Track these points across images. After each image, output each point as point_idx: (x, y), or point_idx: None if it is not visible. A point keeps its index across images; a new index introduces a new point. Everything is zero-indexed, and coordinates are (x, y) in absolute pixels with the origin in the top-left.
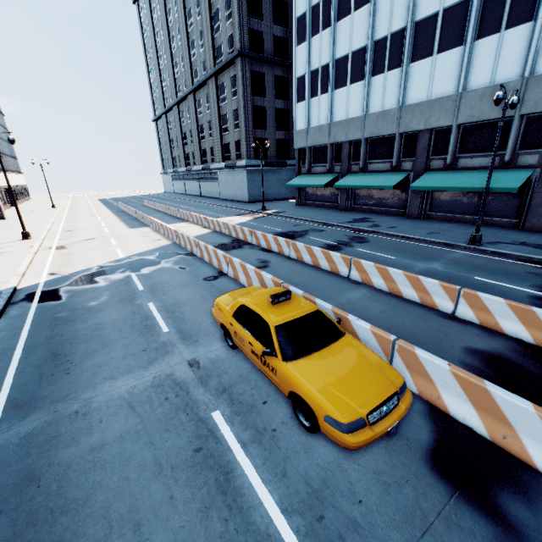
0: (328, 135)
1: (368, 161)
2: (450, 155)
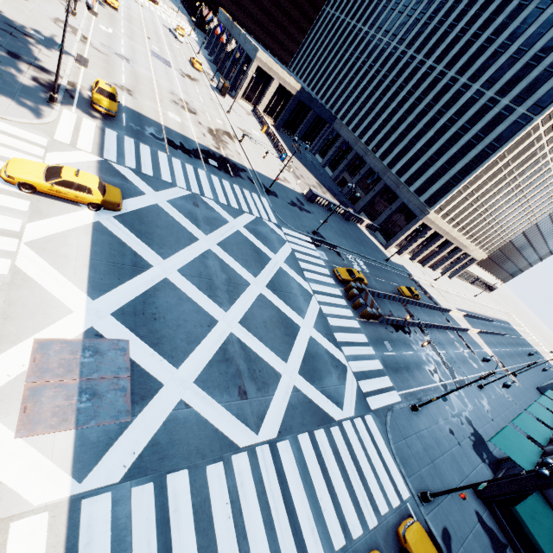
0: None
1: None
2: None
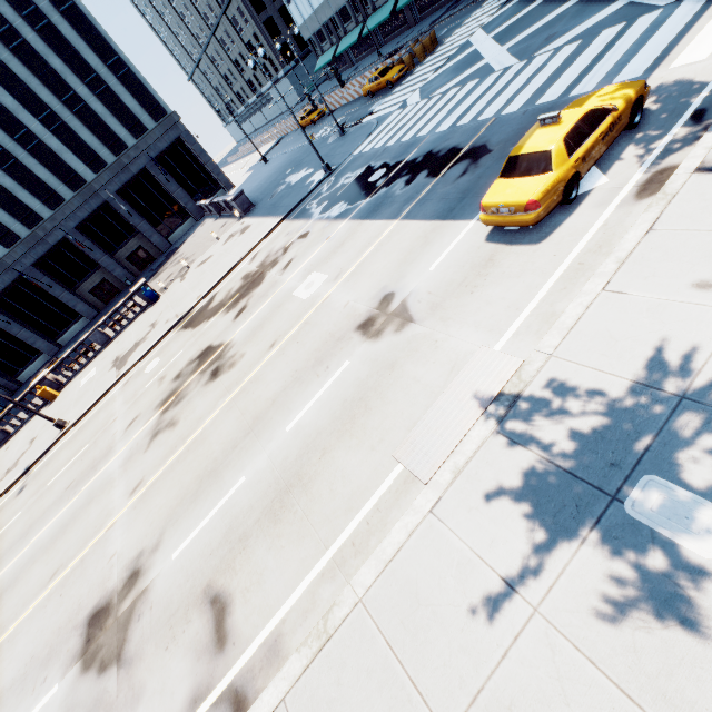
0: (317, 21)
1: (345, 26)
2: (370, 5)
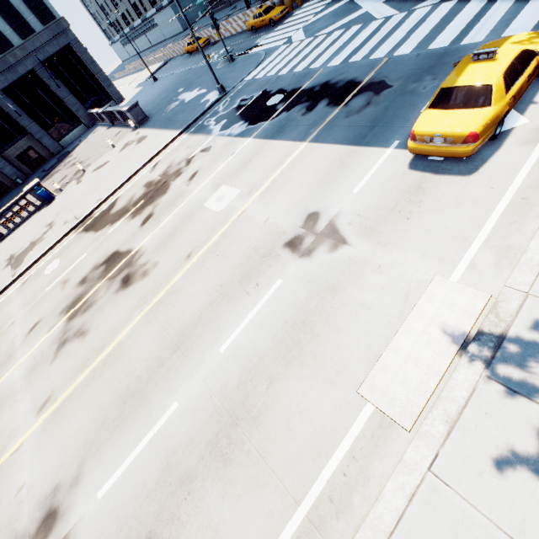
0: None
1: None
2: None
